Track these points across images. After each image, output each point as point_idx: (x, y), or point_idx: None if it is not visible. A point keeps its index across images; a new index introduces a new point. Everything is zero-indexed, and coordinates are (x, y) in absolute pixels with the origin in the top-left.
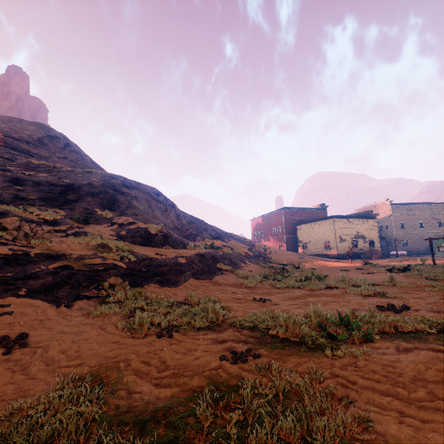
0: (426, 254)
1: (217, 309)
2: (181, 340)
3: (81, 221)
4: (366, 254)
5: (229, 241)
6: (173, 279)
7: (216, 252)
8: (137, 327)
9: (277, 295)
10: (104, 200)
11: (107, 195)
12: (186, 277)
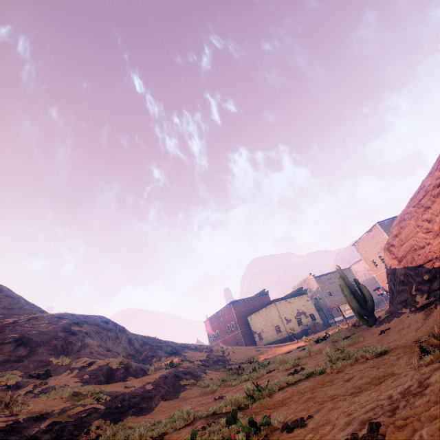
0: None
1: (189, 411)
2: (170, 437)
3: (42, 376)
4: (311, 329)
5: (186, 353)
6: (146, 406)
7: (177, 369)
8: (139, 439)
9: (232, 390)
10: (57, 346)
11: (59, 340)
12: (156, 402)
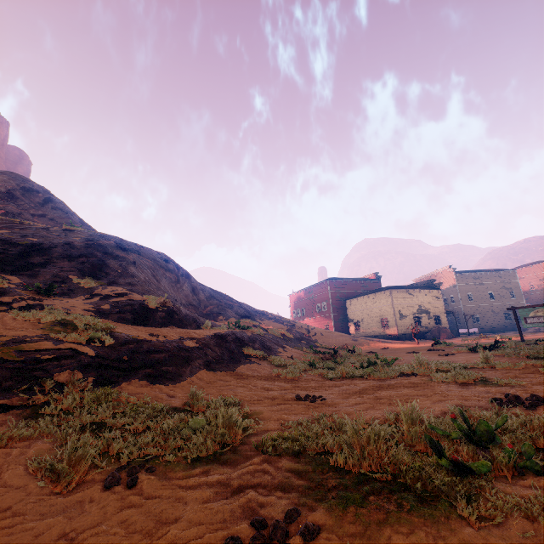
0: (501, 332)
1: (234, 418)
2: (151, 494)
3: (42, 291)
4: (433, 333)
5: (261, 321)
6: (173, 371)
7: (243, 332)
8: (64, 467)
9: (331, 389)
10: (86, 265)
11: (91, 259)
12: (194, 368)
